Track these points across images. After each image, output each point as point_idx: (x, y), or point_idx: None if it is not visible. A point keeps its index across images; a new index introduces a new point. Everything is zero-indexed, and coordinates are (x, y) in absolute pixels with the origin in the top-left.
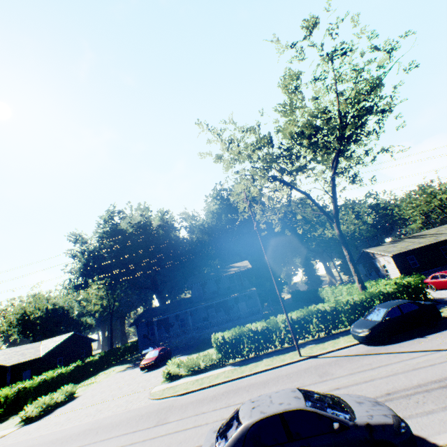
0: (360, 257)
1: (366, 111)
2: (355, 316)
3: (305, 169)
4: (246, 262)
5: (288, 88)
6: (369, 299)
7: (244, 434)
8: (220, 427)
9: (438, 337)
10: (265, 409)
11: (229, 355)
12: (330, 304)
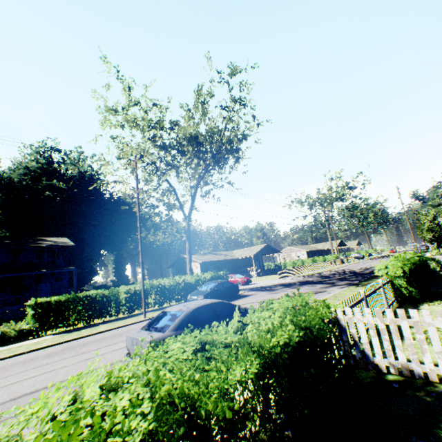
0: (177, 261)
1: (236, 150)
2: (185, 293)
3: (178, 169)
4: (67, 240)
5: (201, 98)
6: (197, 282)
7: (187, 317)
8: (145, 327)
9: (241, 300)
10: (198, 303)
11: (51, 324)
12: (170, 281)
